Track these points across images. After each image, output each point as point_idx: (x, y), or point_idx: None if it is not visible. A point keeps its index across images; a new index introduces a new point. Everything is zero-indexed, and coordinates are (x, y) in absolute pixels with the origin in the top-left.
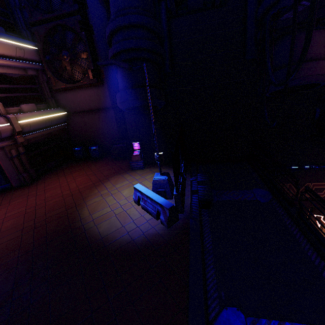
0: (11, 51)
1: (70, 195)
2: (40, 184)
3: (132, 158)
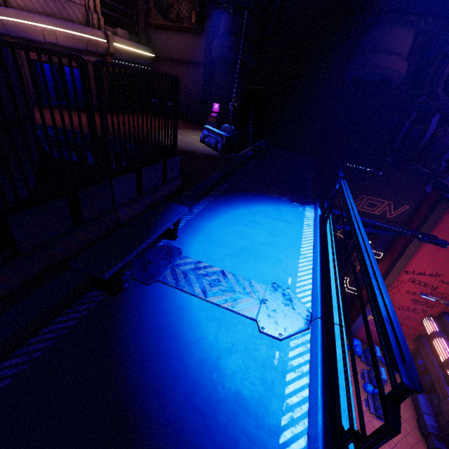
0: None
1: (145, 126)
2: (115, 115)
3: (208, 118)
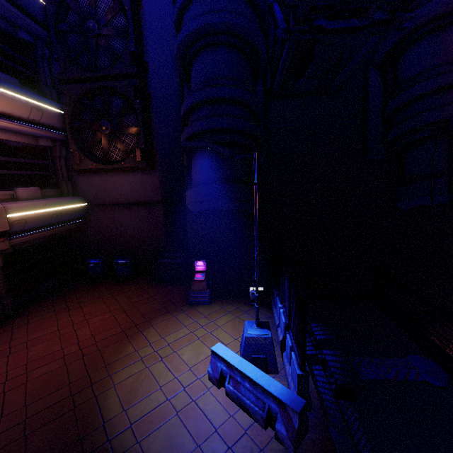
0: (24, 110)
1: (80, 357)
2: (19, 326)
3: (193, 286)
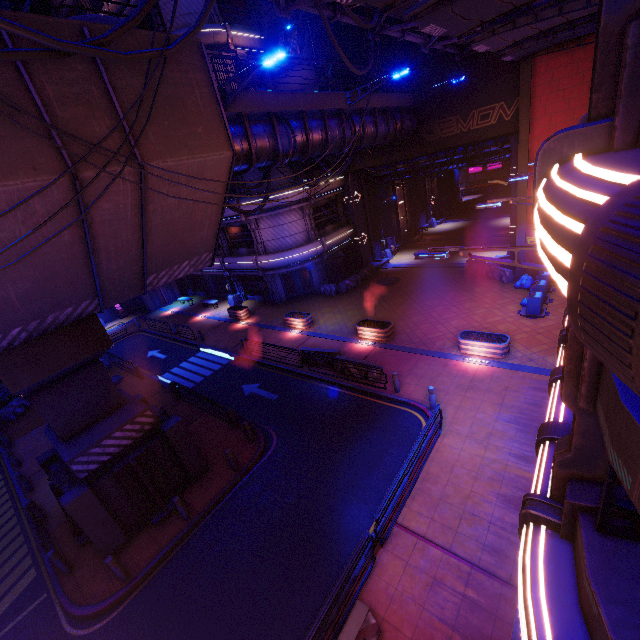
0: (247, 42)
1: None
2: None
3: None
